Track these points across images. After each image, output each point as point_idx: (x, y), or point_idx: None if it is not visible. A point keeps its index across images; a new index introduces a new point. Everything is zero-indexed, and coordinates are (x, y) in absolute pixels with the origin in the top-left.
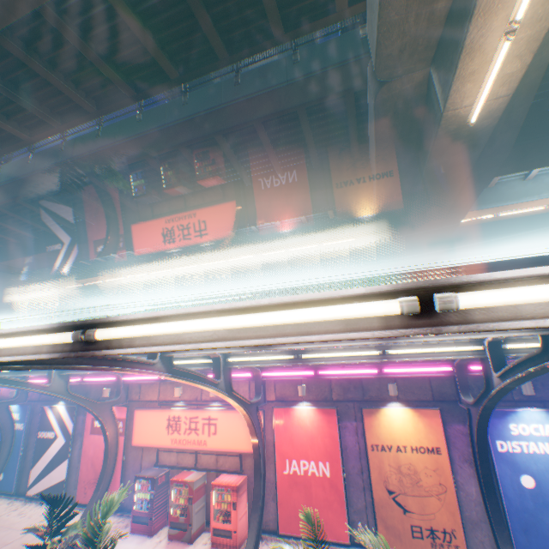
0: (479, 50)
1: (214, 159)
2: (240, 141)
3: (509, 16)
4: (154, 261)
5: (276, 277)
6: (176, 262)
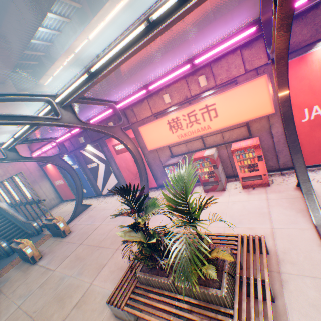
0: None
1: None
2: None
3: None
4: (85, 19)
5: None
6: (102, 6)
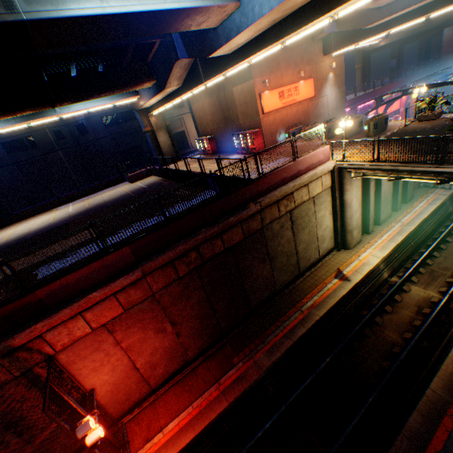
0: None
1: None
2: None
3: None
4: None
5: None
6: None
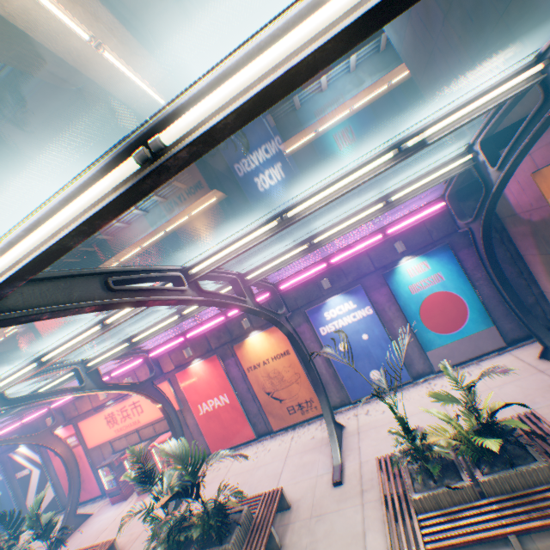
0: (93, 63)
1: (18, 189)
2: (27, 165)
3: (82, 38)
4: None
5: (198, 248)
6: None
